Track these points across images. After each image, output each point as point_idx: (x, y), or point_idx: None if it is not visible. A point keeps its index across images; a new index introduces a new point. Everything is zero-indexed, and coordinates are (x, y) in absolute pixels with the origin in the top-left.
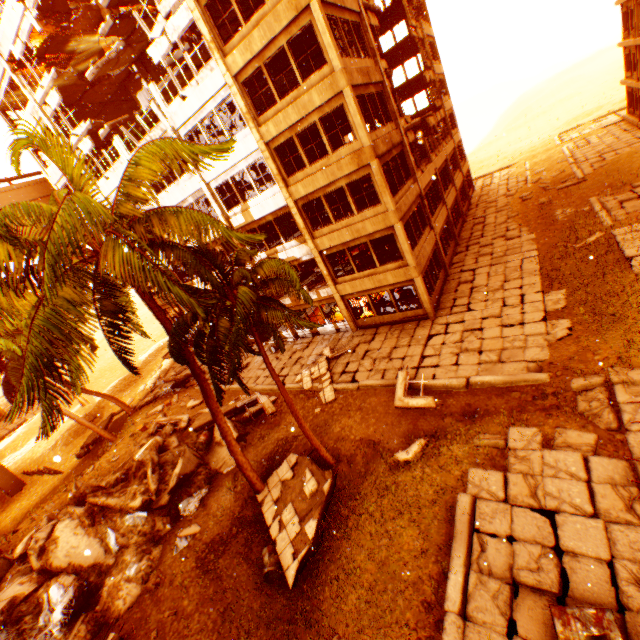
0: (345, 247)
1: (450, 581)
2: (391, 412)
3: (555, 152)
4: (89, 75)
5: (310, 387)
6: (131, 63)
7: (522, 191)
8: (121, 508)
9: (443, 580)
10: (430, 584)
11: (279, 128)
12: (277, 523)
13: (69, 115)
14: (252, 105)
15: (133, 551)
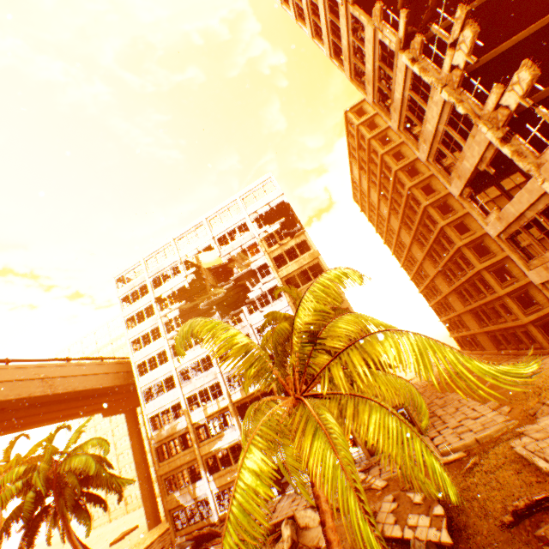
0: None
1: (539, 464)
2: None
3: (435, 369)
4: (202, 304)
5: None
6: (214, 304)
7: (430, 383)
8: None
9: (537, 473)
10: (532, 476)
11: None
12: (407, 529)
13: (178, 321)
14: None
15: None
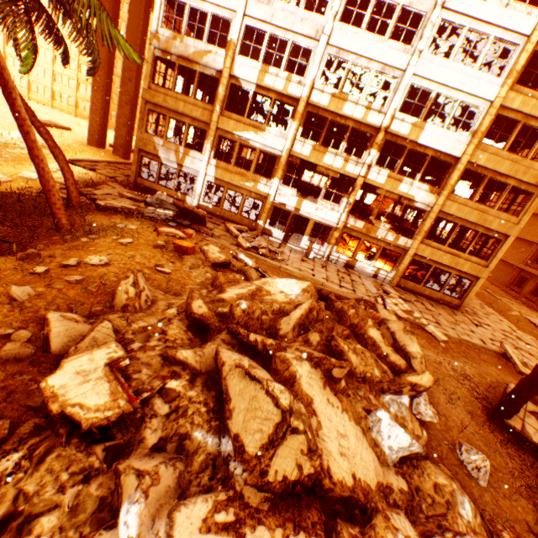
0: (460, 223)
1: None
2: (517, 375)
3: None
4: None
5: (407, 317)
6: None
7: None
8: (365, 377)
9: None
10: None
11: (522, 107)
12: None
13: None
14: (521, 71)
15: (437, 469)
